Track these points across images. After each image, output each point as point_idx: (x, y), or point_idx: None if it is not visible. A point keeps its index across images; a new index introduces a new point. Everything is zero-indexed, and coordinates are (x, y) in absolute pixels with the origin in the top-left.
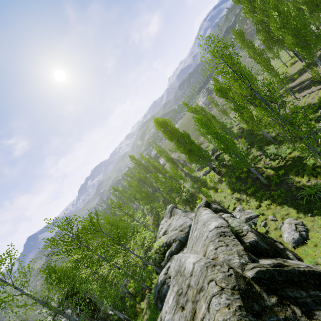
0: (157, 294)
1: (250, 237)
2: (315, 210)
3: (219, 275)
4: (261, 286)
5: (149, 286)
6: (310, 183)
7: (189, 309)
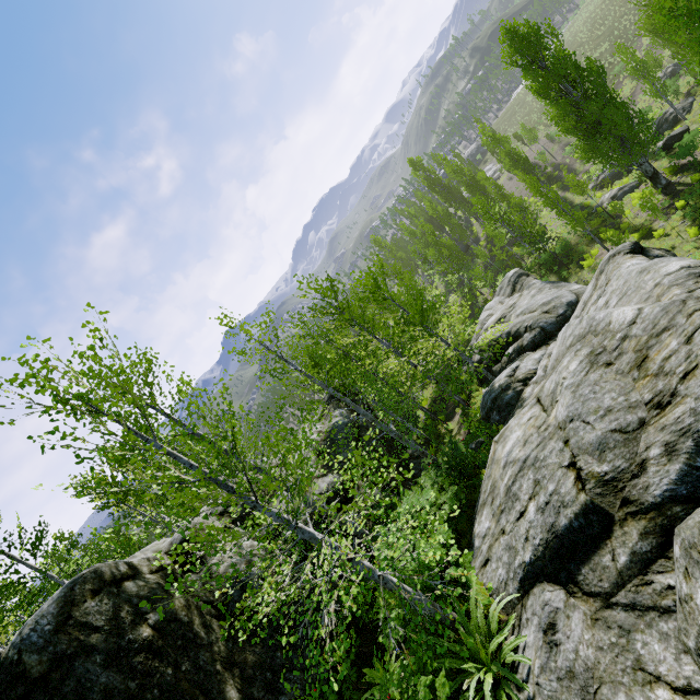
0: (491, 403)
1: None
2: None
3: None
4: None
5: (465, 401)
6: None
7: (627, 361)
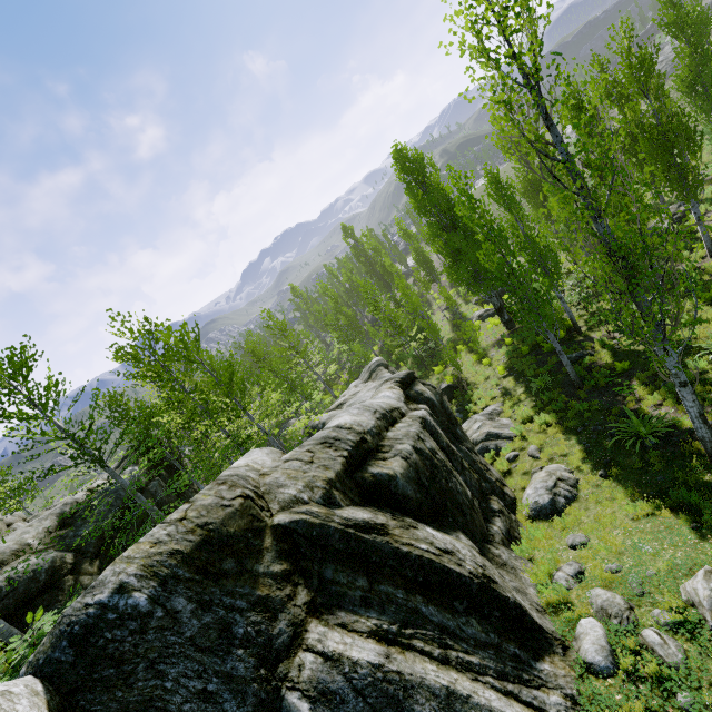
0: None
1: (388, 466)
2: (615, 469)
3: (208, 499)
4: (281, 542)
5: None
6: (651, 412)
7: None
